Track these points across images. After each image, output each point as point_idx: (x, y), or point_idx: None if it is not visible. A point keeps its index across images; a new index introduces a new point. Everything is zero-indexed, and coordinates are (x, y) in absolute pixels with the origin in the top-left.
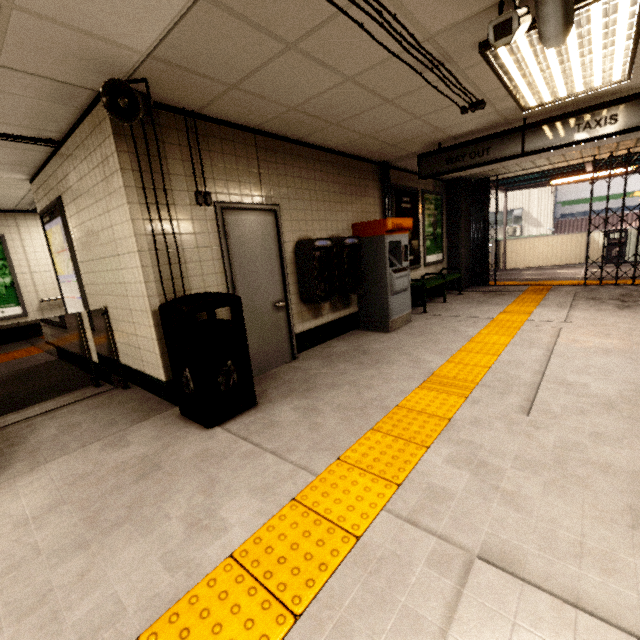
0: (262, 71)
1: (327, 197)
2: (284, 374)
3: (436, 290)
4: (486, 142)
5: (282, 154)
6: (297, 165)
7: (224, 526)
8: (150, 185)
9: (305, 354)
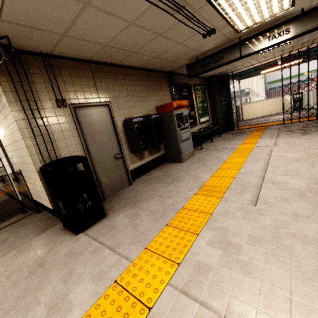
0: (76, 23)
1: (139, 94)
2: (124, 194)
3: (208, 135)
4: (221, 53)
5: (108, 73)
6: (118, 78)
7: (70, 307)
8: (25, 99)
9: (137, 180)
